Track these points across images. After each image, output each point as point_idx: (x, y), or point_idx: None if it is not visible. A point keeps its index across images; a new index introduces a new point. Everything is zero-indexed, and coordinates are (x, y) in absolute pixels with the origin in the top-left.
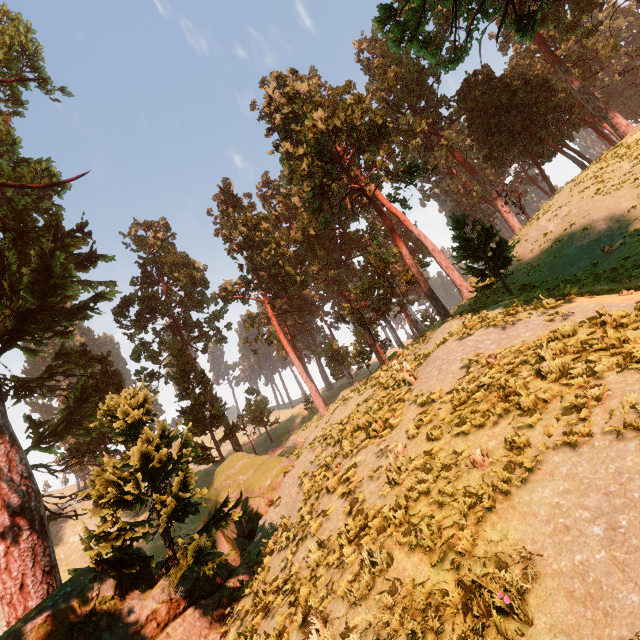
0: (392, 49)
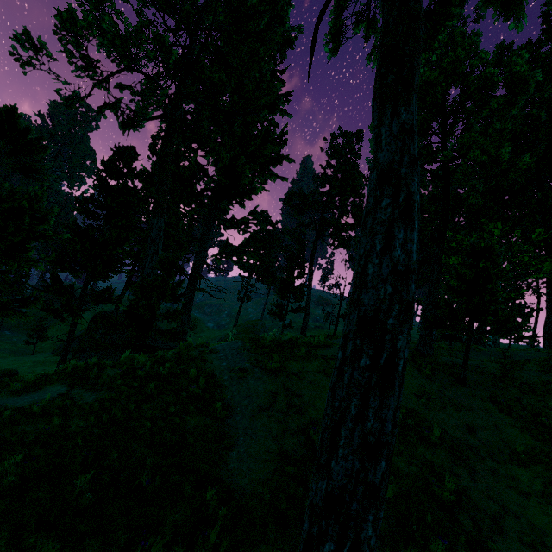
0: (329, 55)
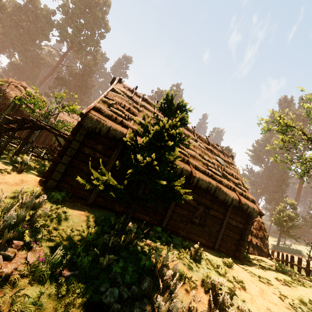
0: None
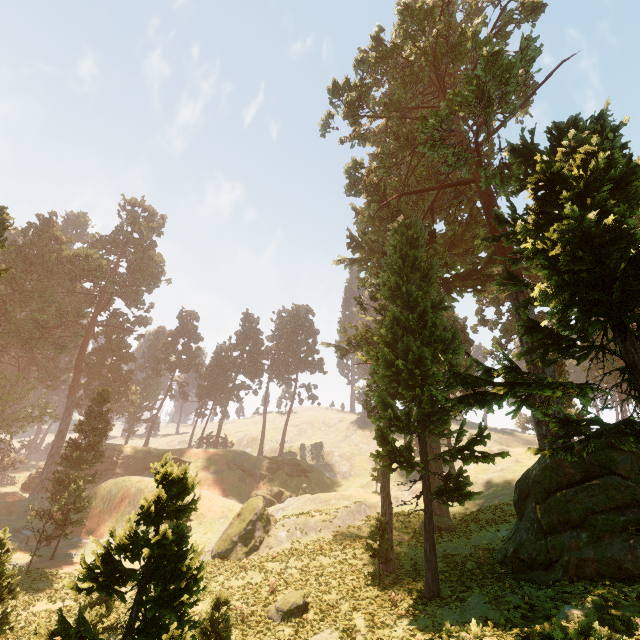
0: None
